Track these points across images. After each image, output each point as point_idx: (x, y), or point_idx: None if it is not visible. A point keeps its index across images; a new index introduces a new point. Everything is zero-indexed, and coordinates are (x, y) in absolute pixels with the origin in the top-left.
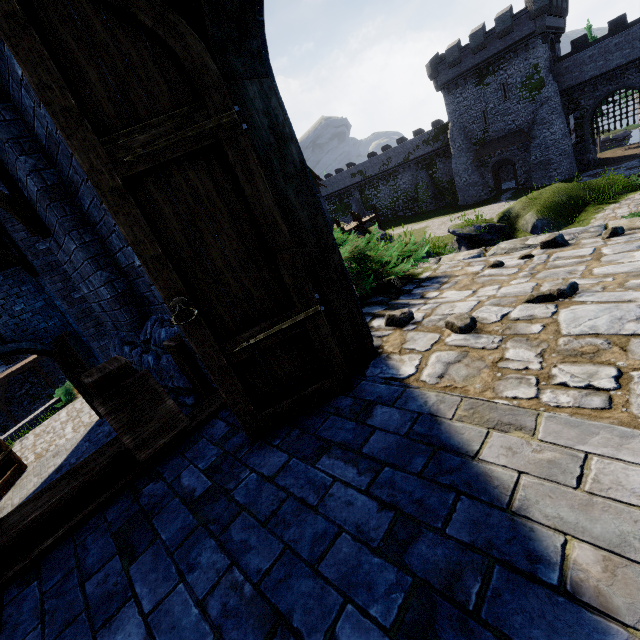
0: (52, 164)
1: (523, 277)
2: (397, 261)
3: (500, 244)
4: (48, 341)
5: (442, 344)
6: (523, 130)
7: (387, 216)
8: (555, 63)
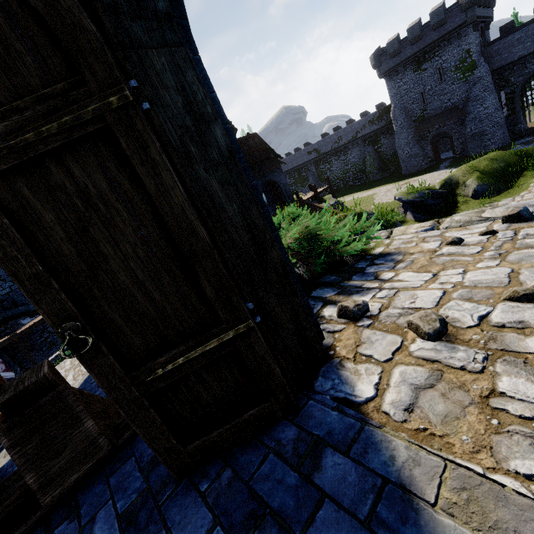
0: None
1: (491, 259)
2: (349, 239)
3: (454, 216)
4: None
5: (406, 353)
6: (458, 107)
7: (339, 186)
8: (485, 47)
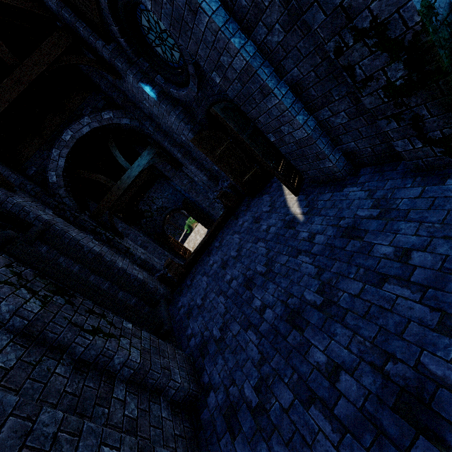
0: (181, 147)
1: None
2: None
3: None
4: (179, 204)
5: None
6: None
7: None
8: None
